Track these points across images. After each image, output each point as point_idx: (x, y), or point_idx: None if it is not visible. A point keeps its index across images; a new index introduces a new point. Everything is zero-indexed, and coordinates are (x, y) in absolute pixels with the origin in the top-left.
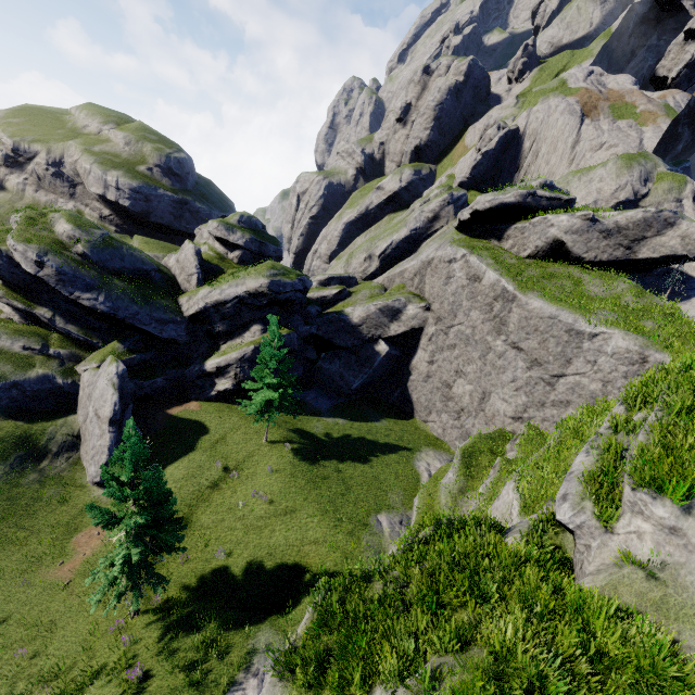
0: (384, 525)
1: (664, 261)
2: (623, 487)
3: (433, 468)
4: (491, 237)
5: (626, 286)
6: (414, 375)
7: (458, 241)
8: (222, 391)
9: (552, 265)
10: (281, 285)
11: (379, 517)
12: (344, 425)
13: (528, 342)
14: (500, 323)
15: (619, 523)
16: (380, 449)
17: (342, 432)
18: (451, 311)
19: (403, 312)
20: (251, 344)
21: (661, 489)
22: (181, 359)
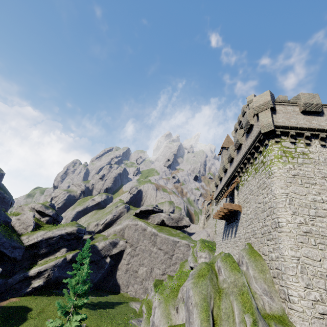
0: (134, 322)
1: (183, 226)
2: (198, 255)
3: (137, 306)
4: (144, 218)
5: (179, 231)
6: (120, 272)
7: (136, 219)
8: (35, 287)
9: (162, 226)
10: (81, 230)
11: (130, 321)
12: (96, 298)
13: (163, 247)
14: (154, 242)
15: (199, 261)
16: (115, 303)
17: (97, 300)
18: (136, 241)
19: (118, 243)
20: (62, 257)
21: (202, 252)
22: (3, 274)
